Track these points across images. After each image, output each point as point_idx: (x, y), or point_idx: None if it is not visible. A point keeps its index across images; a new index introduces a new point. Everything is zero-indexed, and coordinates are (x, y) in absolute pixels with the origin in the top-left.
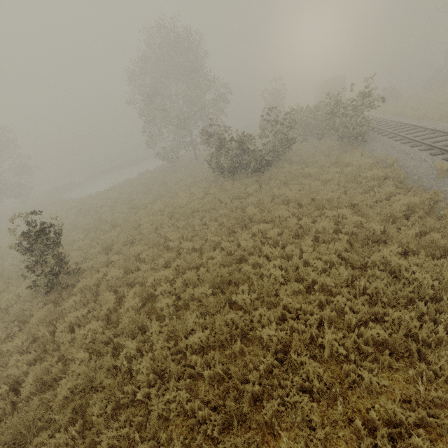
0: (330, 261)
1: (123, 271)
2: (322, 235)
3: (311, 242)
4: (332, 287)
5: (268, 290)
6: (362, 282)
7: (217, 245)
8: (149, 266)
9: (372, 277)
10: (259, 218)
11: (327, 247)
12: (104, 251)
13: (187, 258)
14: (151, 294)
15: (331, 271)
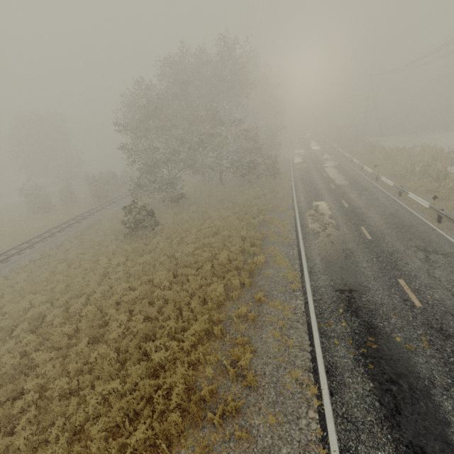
0: None
1: None
2: None
3: None
4: None
5: None
6: None
7: None
8: None
9: None
10: None
11: None
12: None
13: None
14: None
15: None
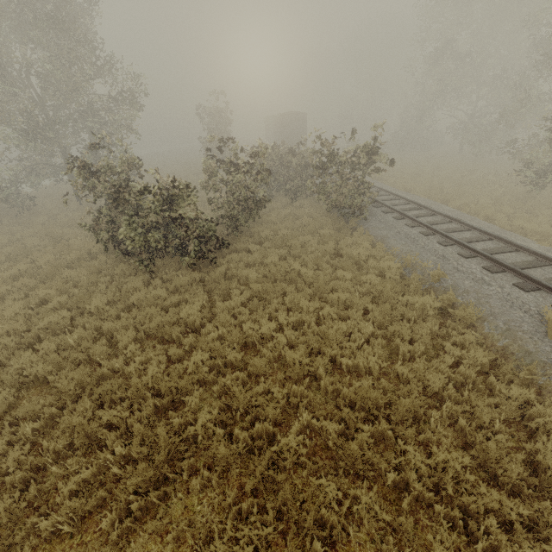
0: None
1: None
2: None
3: None
4: None
5: None
6: None
7: None
8: None
9: None
10: (224, 454)
11: None
12: None
13: None
14: None
15: None
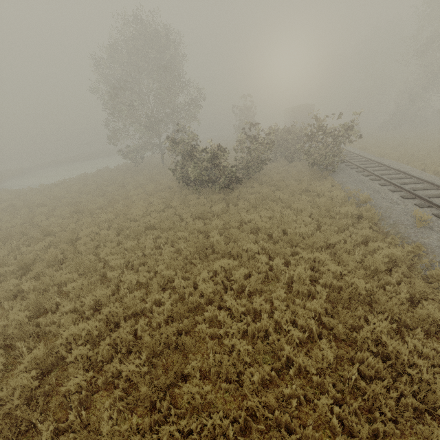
0: (307, 326)
1: (30, 314)
2: (296, 284)
3: (285, 294)
4: (312, 373)
5: (227, 371)
6: (354, 375)
7: (169, 280)
8: (72, 305)
9: (363, 364)
10: (223, 248)
11: (303, 303)
12: (20, 271)
13: (125, 302)
14: (63, 356)
15: (313, 352)
